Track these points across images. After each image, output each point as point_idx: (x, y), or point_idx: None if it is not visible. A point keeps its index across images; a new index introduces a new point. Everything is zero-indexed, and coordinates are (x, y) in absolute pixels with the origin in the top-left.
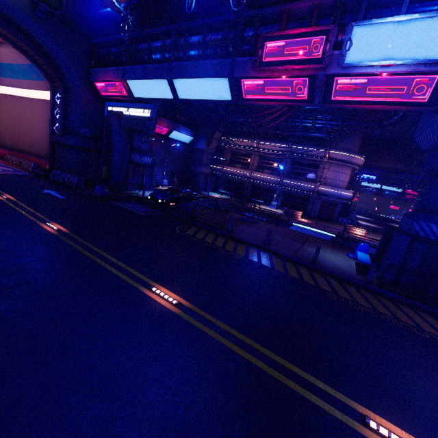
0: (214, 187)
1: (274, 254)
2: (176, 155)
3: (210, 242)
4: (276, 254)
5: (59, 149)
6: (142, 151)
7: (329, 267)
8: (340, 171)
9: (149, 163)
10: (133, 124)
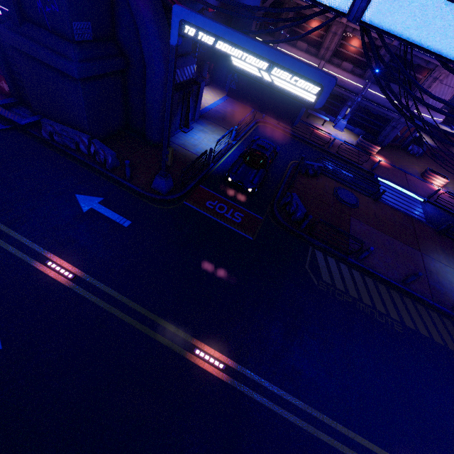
0: None
1: (414, 297)
2: None
3: (357, 298)
4: (416, 298)
5: (30, 65)
6: (183, 54)
7: None
8: None
9: (191, 74)
10: (259, 101)
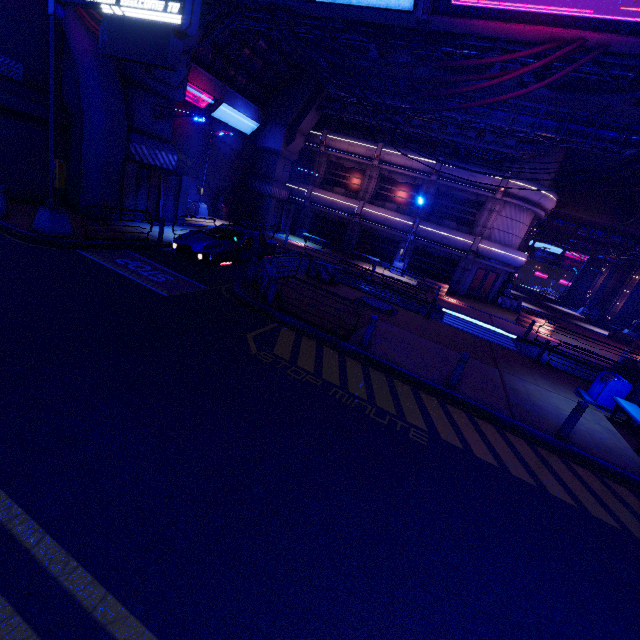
0: (291, 226)
1: (473, 409)
2: (226, 157)
3: (337, 384)
4: (478, 412)
5: None
6: (156, 137)
7: (592, 445)
8: (517, 218)
9: (172, 166)
10: (130, 44)
